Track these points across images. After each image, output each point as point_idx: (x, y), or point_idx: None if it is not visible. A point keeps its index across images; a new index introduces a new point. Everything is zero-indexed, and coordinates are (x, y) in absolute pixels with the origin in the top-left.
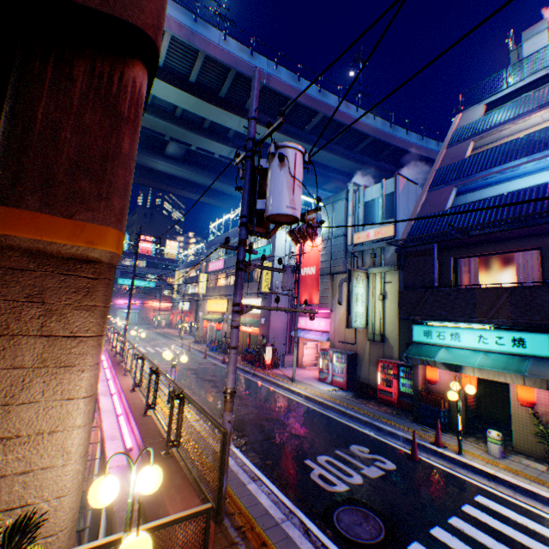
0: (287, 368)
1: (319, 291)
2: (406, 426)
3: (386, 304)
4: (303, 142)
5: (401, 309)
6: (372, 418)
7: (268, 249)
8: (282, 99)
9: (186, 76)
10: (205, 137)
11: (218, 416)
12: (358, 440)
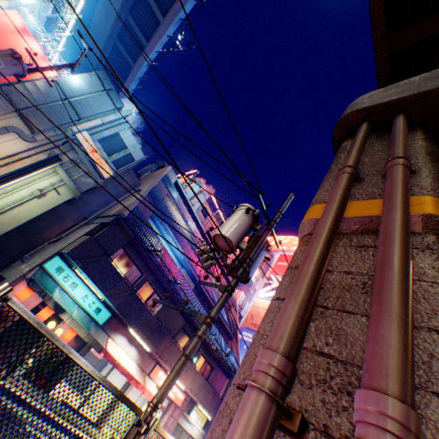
0: None
1: None
2: None
3: (34, 202)
4: None
5: (79, 250)
6: None
7: None
8: None
9: None
10: None
11: None
12: None
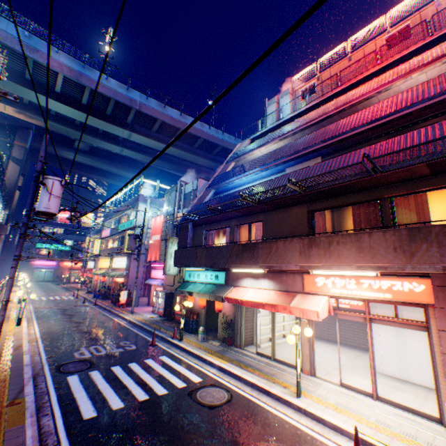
0: (141, 306)
1: (160, 251)
2: (170, 331)
3: None
4: (173, 147)
5: (175, 260)
6: (156, 328)
7: (133, 222)
8: (153, 119)
9: (80, 100)
10: (100, 139)
11: (50, 331)
12: (132, 339)
